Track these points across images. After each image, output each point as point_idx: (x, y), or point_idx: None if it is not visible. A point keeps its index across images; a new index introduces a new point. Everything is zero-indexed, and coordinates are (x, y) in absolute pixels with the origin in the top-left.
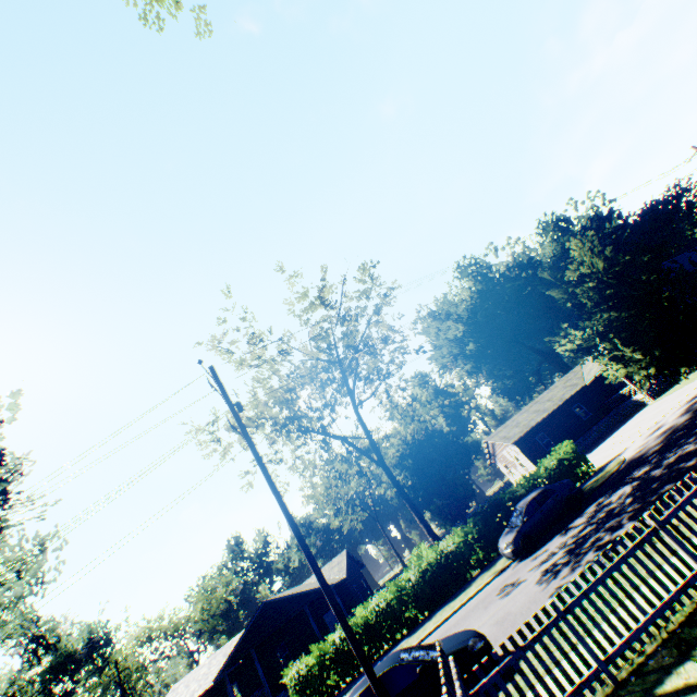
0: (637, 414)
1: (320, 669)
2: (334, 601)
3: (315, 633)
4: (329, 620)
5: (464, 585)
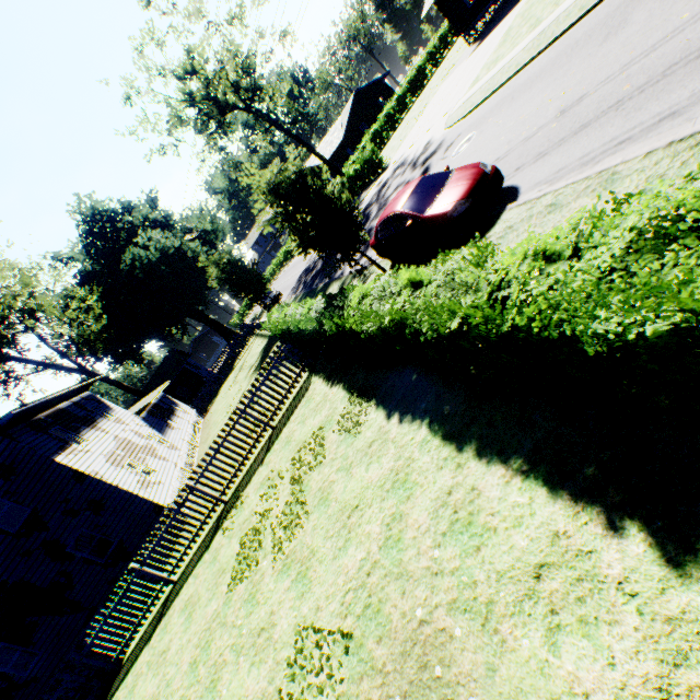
0: (519, 6)
1: None
2: None
3: (346, 159)
4: (349, 153)
5: None
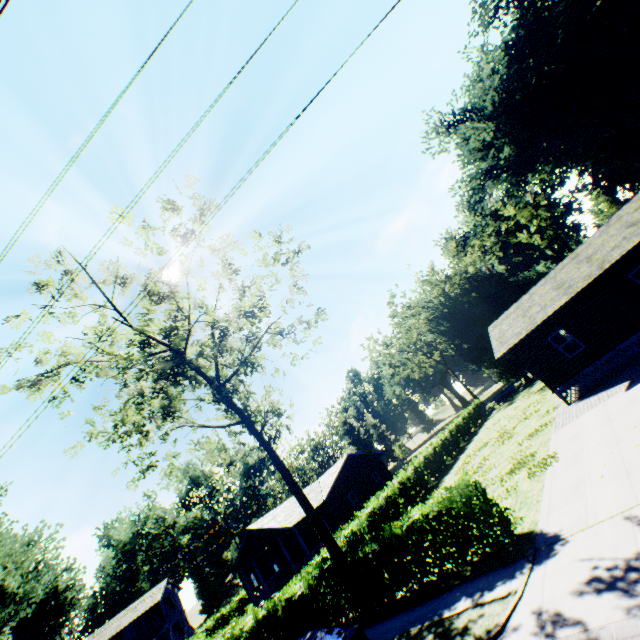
0: None
1: None
2: None
3: (315, 536)
4: None
5: None
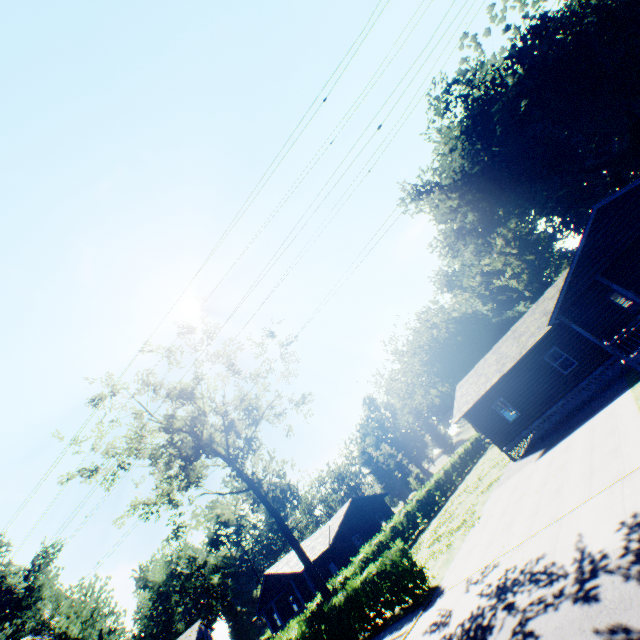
0: (615, 402)
1: None
2: None
3: (326, 577)
4: (332, 569)
5: None
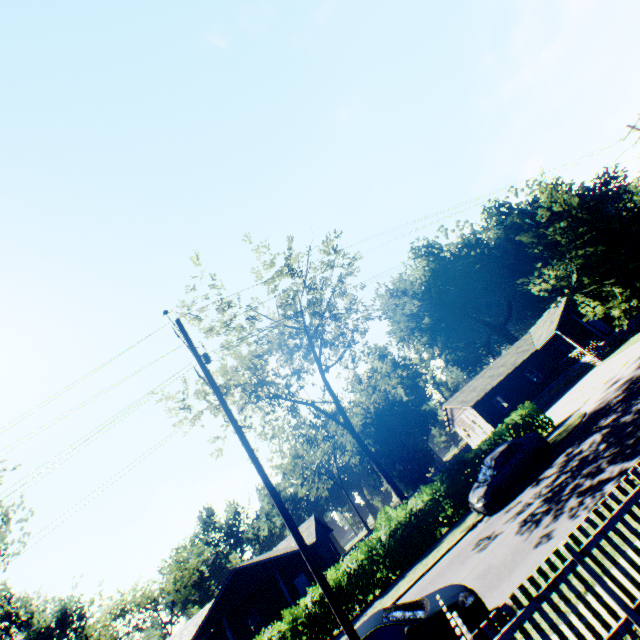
0: (587, 375)
1: (293, 634)
2: (311, 557)
3: (285, 598)
4: (299, 585)
5: (434, 542)
